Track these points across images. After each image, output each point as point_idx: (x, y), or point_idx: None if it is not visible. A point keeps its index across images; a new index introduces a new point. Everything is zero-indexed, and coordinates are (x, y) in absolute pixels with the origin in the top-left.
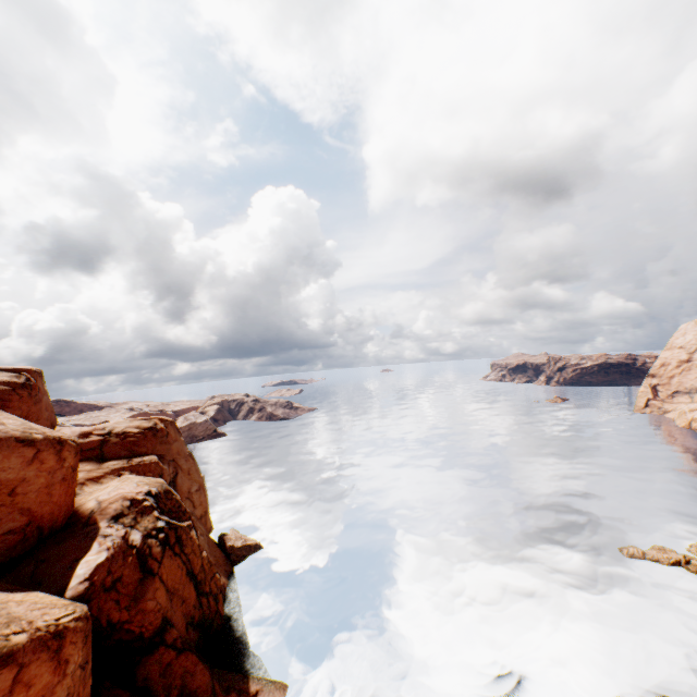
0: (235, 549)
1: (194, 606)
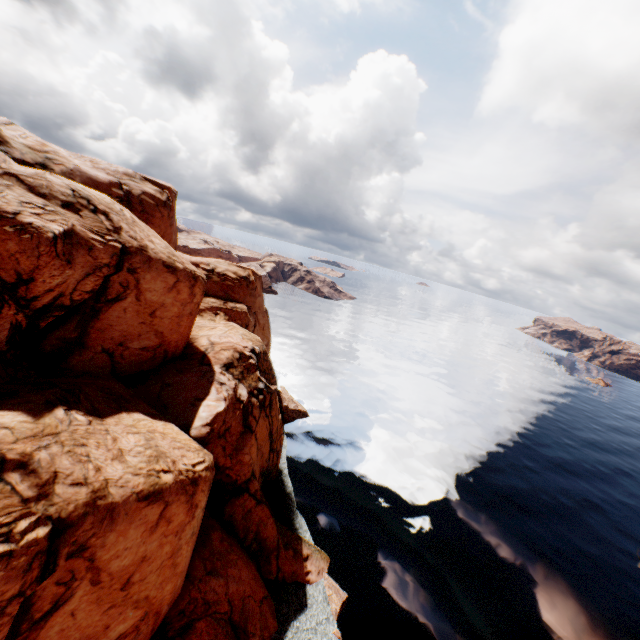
0: (289, 410)
1: (266, 459)
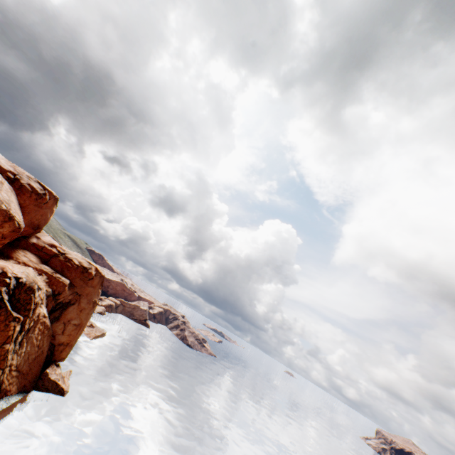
0: (47, 377)
1: None
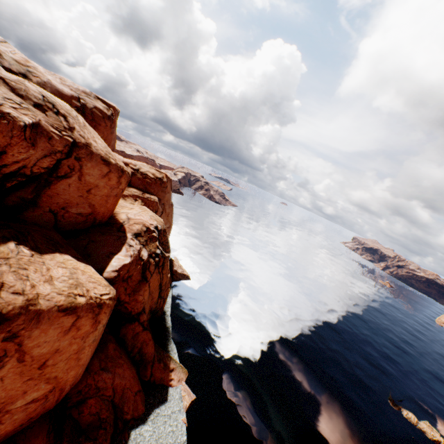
0: (177, 273)
1: (155, 302)
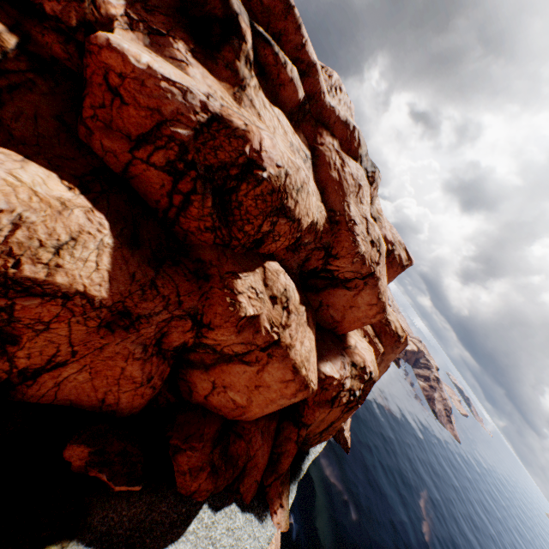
0: (342, 432)
1: (314, 431)
